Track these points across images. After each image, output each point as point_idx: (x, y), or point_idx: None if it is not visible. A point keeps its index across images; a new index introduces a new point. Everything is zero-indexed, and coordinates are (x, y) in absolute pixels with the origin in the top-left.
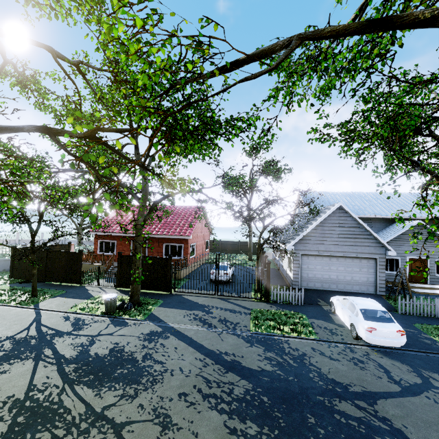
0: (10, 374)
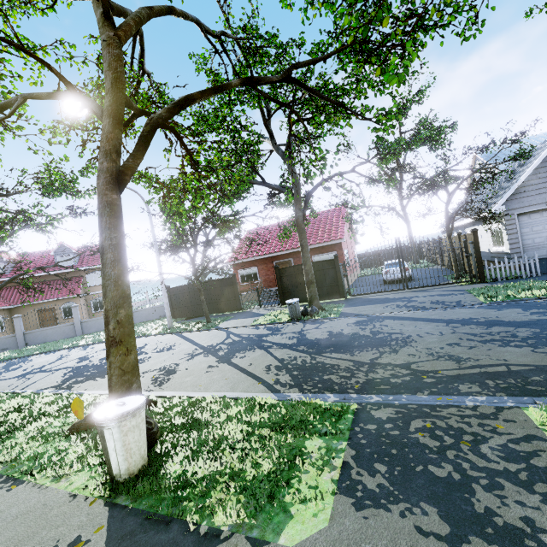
0: (251, 357)
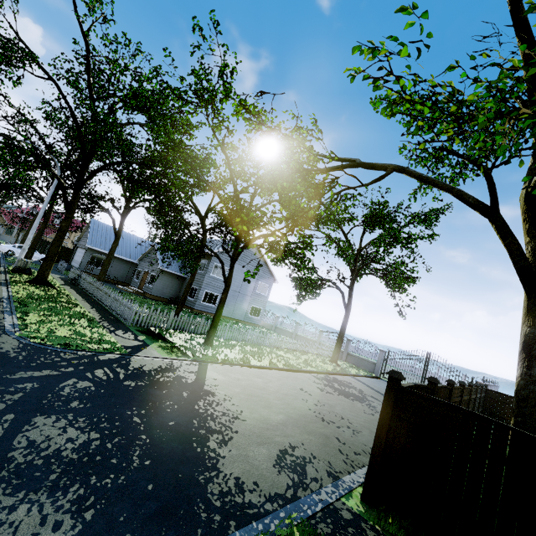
0: None
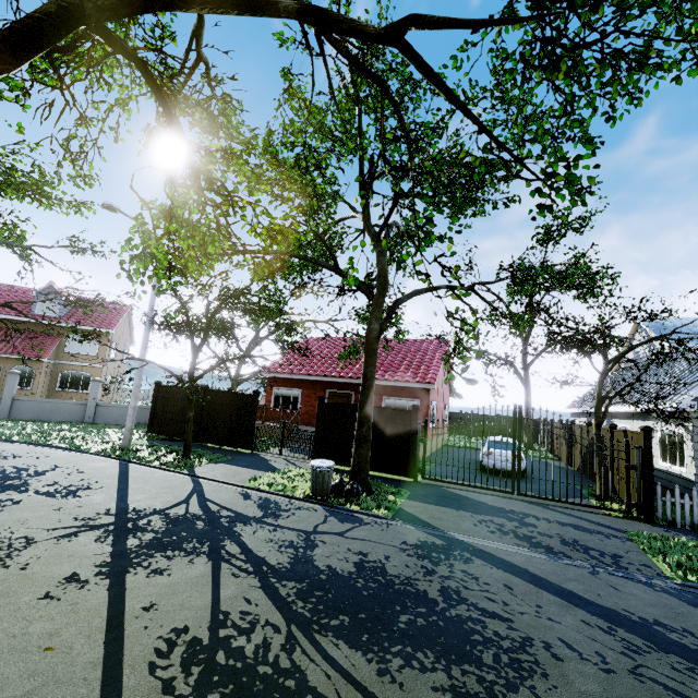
0: (171, 579)
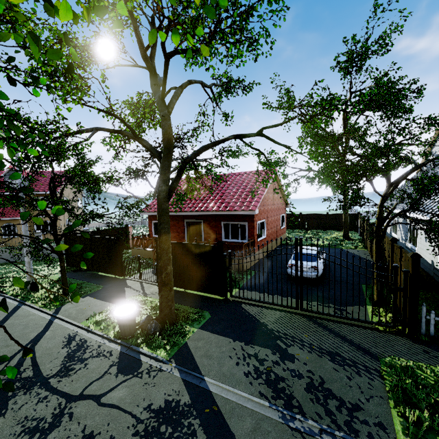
0: None
